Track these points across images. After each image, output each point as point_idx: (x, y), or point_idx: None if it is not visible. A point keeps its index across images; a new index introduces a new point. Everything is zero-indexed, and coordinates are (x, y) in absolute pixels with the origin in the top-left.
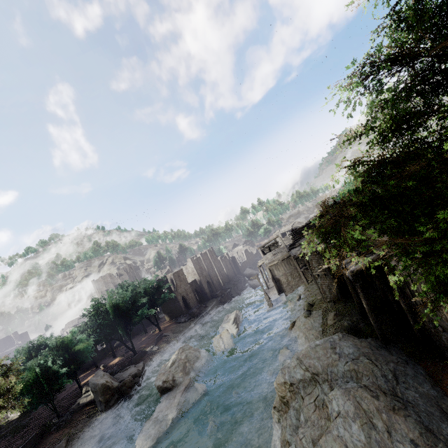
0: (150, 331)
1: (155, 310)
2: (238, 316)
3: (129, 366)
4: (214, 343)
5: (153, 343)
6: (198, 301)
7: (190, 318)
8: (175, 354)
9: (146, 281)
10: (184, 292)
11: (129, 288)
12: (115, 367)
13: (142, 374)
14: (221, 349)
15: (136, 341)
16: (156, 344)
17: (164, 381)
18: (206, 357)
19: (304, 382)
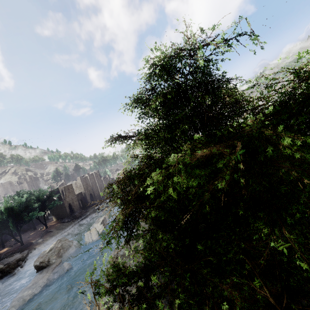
0: (39, 228)
1: (44, 213)
2: (105, 219)
3: (15, 253)
4: (85, 236)
5: (39, 237)
6: (81, 207)
7: (72, 219)
8: (53, 244)
9: (40, 191)
10: (71, 200)
11: (25, 196)
12: (2, 255)
13: (25, 259)
14: (89, 240)
15: (25, 236)
16: (41, 238)
17: (41, 262)
18: (76, 245)
19: (123, 256)
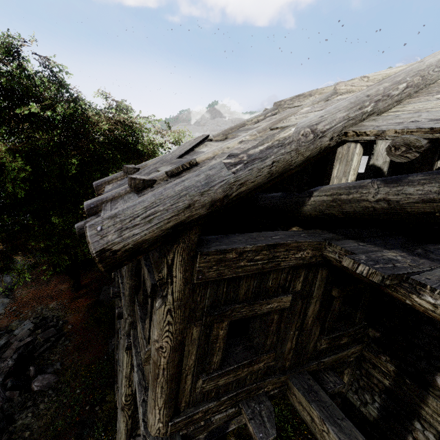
0: None
1: None
2: None
3: None
4: None
5: None
6: None
7: None
8: None
9: None
10: None
11: None
12: None
13: None
14: None
15: None
16: None
17: None
18: None
19: None
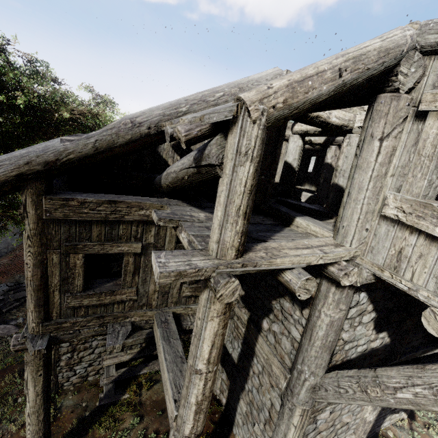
0: None
1: None
2: None
3: None
4: None
5: None
6: None
7: None
8: None
9: None
10: None
11: None
12: None
13: None
14: None
15: None
16: None
17: None
18: None
19: None
